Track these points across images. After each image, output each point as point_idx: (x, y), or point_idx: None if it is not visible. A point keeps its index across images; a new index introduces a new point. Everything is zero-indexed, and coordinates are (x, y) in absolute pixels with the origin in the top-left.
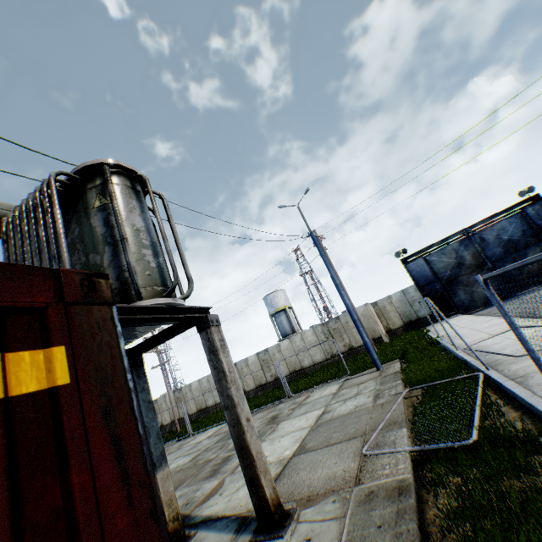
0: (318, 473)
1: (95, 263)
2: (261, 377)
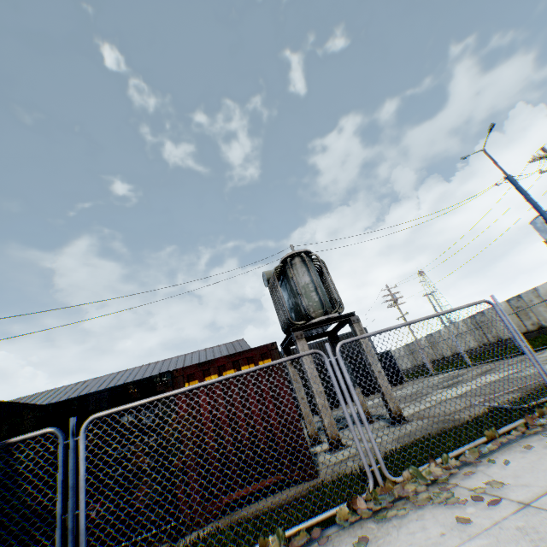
0: (442, 409)
1: (297, 302)
2: (517, 325)
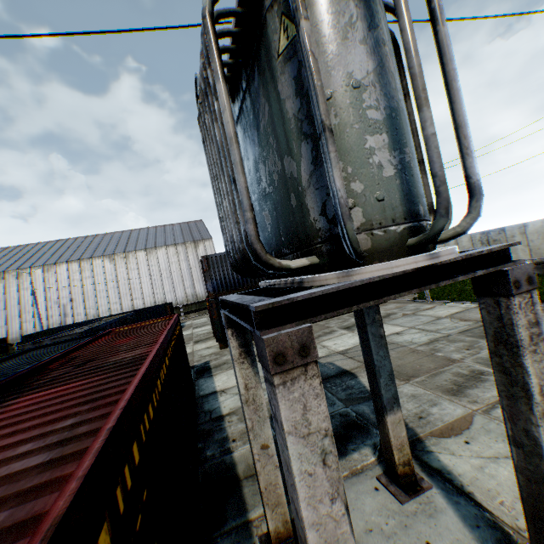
0: None
1: (290, 176)
2: (543, 252)
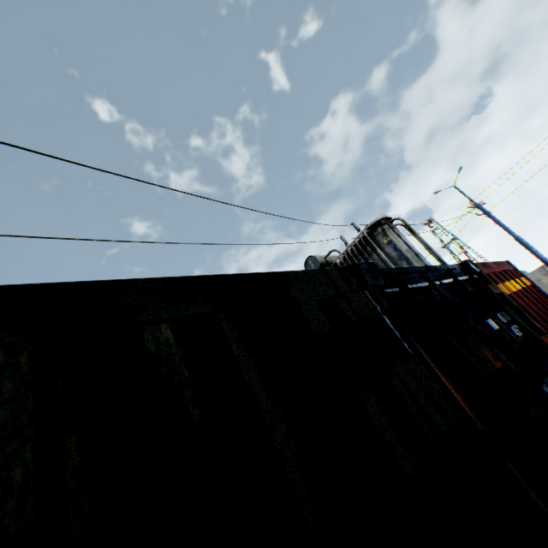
0: None
1: None
2: None
